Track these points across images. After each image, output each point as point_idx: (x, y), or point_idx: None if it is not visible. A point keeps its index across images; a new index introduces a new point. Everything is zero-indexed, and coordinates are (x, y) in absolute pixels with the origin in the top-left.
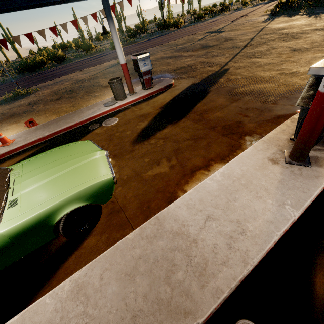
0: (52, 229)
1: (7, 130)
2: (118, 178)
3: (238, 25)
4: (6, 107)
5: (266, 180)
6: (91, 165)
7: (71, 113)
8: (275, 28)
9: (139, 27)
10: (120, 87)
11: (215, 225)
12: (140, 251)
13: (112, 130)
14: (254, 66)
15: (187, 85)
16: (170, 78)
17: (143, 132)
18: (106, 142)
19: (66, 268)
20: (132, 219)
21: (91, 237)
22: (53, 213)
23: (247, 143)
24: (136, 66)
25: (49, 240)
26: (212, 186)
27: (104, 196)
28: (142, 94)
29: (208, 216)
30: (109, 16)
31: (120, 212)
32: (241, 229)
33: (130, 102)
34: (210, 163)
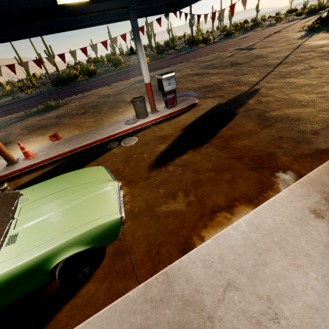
0: (48, 274)
1: (33, 142)
2: (129, 209)
3: (270, 41)
4: (37, 118)
5: (306, 241)
6: (99, 200)
7: (92, 129)
8: (313, 45)
9: (168, 43)
10: (143, 106)
11: (238, 299)
12: (142, 319)
13: (130, 151)
14: (289, 86)
15: (212, 106)
16: (195, 96)
17: (161, 157)
18: (122, 164)
19: (58, 321)
20: (138, 267)
21: (90, 283)
22: (50, 258)
23: (280, 182)
24: (160, 85)
25: (44, 284)
26: (235, 239)
27: (109, 238)
28: (164, 114)
29: (229, 283)
30: (137, 38)
31: (126, 255)
32: (272, 312)
33: (151, 120)
34: (235, 203)
